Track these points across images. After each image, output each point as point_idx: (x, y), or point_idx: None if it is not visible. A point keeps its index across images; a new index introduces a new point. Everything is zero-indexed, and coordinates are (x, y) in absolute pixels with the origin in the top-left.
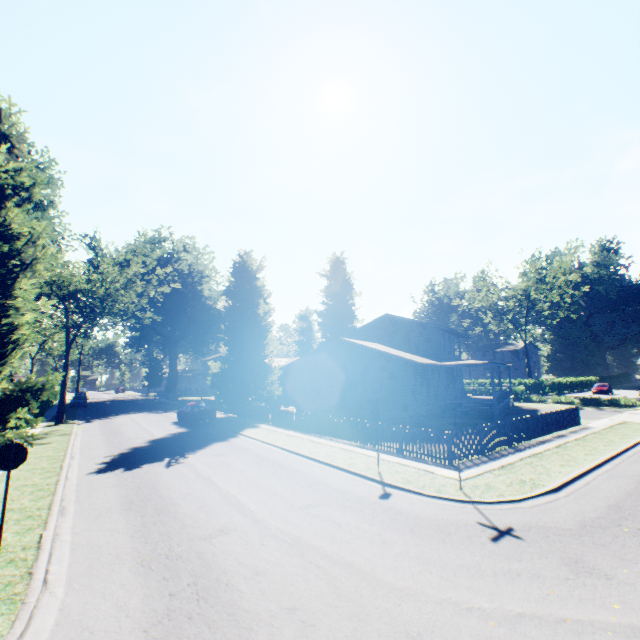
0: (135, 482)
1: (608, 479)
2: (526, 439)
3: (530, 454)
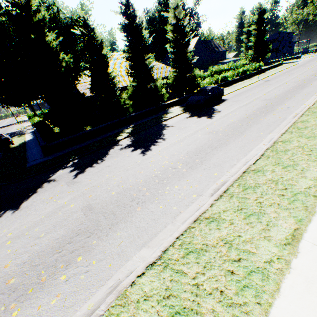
0: None
1: None
2: None
3: None
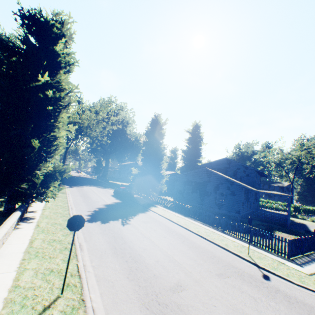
0: (111, 233)
1: None
2: None
3: None
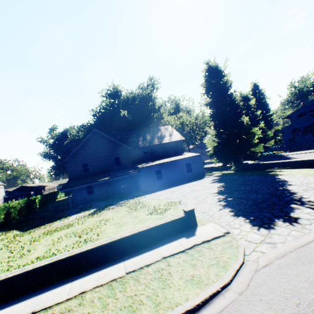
0: None
1: None
2: None
3: None
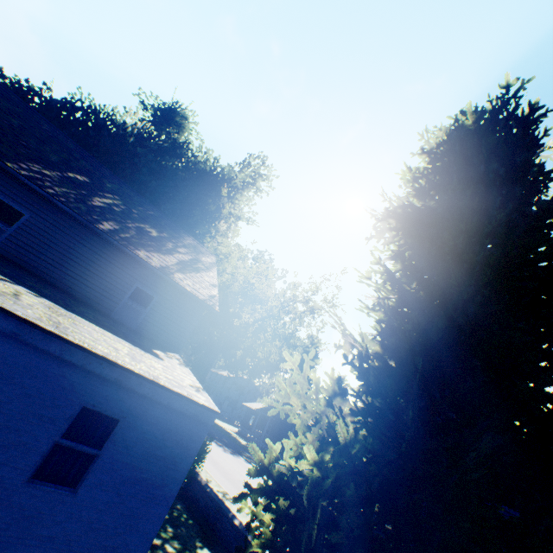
0: None
1: None
2: None
3: None
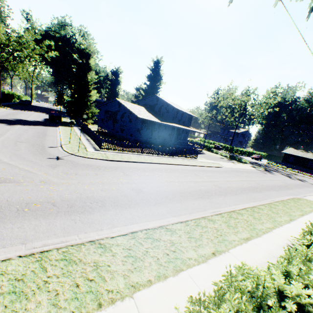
0: None
1: (139, 165)
2: (154, 154)
3: (138, 156)
